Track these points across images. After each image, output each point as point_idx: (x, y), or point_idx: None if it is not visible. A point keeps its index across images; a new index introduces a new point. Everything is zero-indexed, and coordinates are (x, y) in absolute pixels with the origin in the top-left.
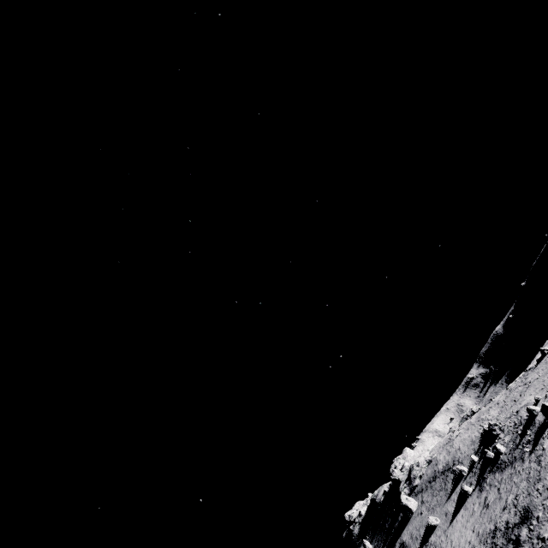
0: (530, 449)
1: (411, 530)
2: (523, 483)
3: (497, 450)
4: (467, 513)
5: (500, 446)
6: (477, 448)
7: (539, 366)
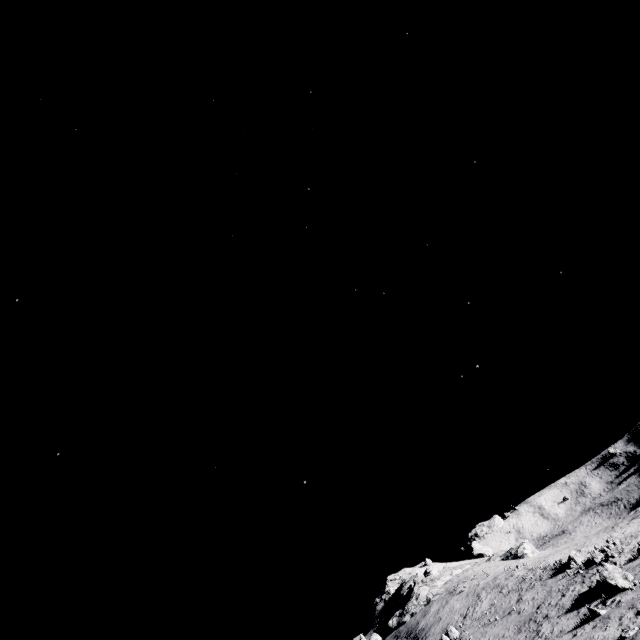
0: None
1: None
2: None
3: None
4: None
5: None
6: None
7: (546, 586)
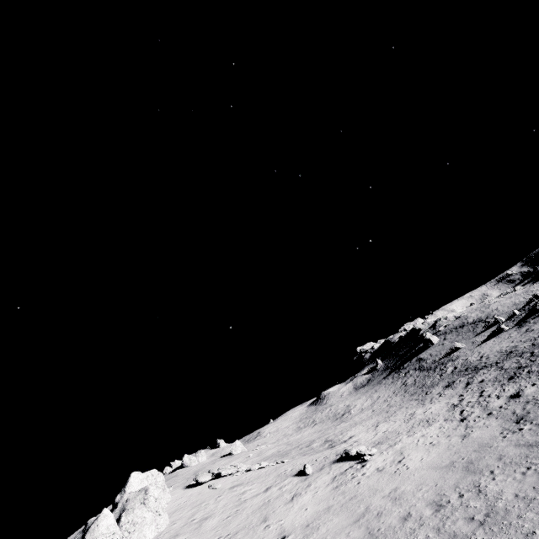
0: None
1: (430, 352)
2: None
3: None
4: (501, 339)
5: None
6: (520, 307)
7: None
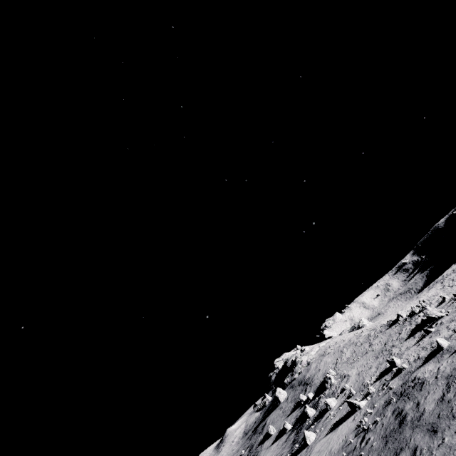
0: None
1: (272, 418)
2: None
3: (307, 414)
4: (273, 451)
5: (311, 411)
6: (320, 383)
7: (386, 333)
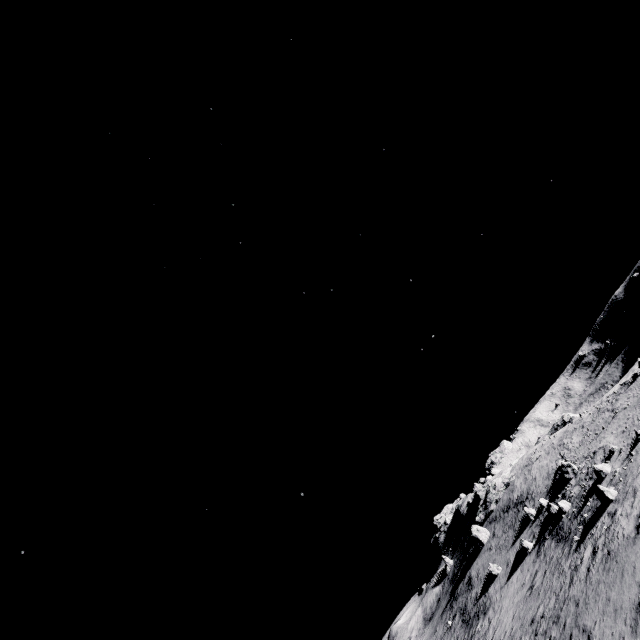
0: (579, 538)
1: (479, 566)
2: (553, 600)
3: (560, 509)
4: (521, 578)
5: (564, 503)
6: (550, 486)
7: (633, 388)
